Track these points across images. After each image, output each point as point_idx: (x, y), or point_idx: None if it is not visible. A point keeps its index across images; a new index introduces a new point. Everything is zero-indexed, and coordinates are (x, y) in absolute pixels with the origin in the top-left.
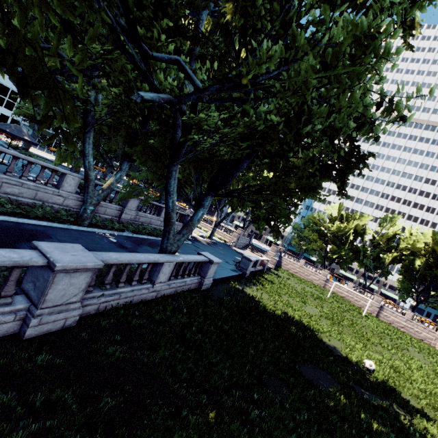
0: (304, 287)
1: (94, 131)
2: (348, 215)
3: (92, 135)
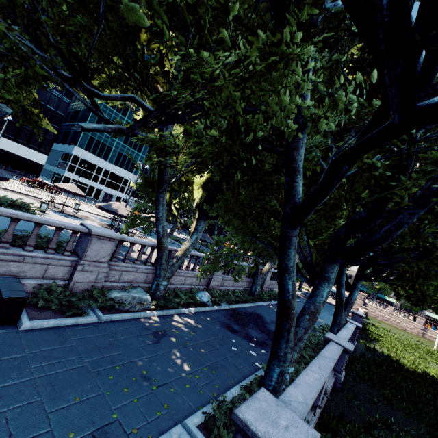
0: (406, 339)
1: None
2: None
3: None
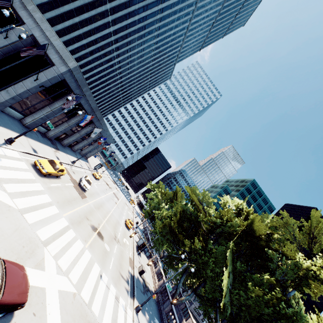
0: None
1: None
2: None
3: None
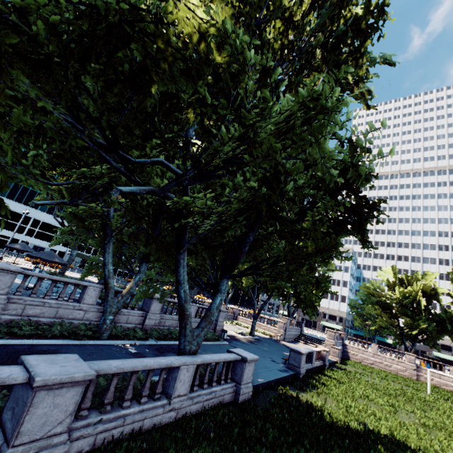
0: (388, 383)
1: (116, 242)
2: (406, 277)
3: (112, 244)
